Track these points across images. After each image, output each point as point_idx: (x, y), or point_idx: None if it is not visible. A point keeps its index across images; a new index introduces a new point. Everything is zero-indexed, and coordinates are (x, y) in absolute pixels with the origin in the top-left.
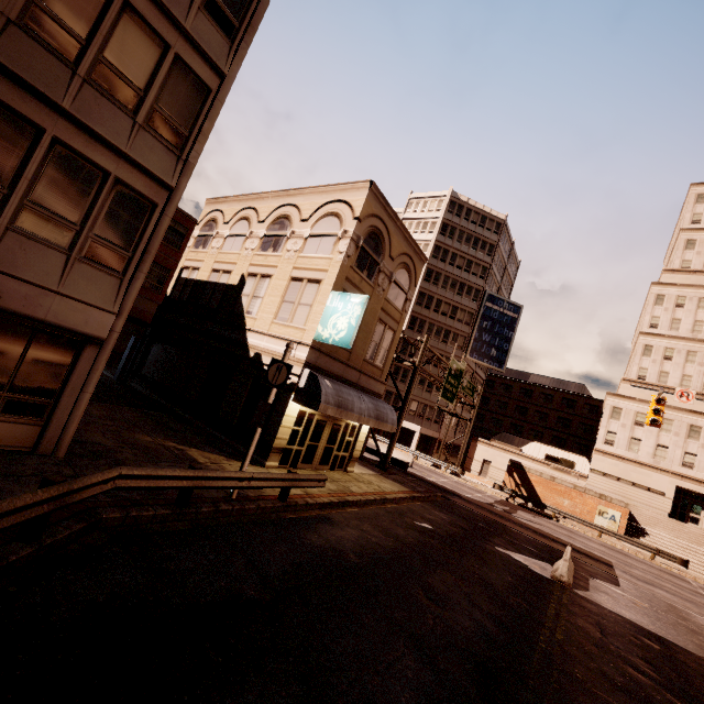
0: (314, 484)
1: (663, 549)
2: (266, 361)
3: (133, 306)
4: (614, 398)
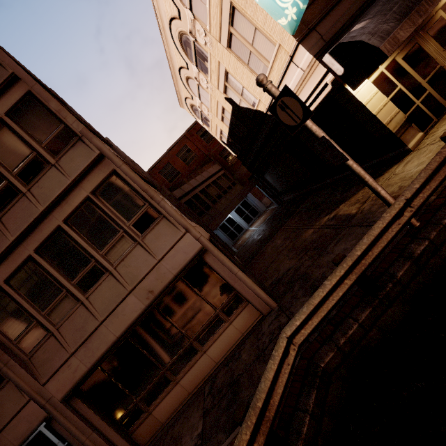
0: None
1: None
2: None
3: (243, 174)
4: None
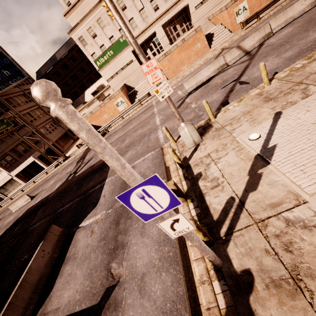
0: None
1: (145, 91)
2: None
3: None
4: (73, 34)
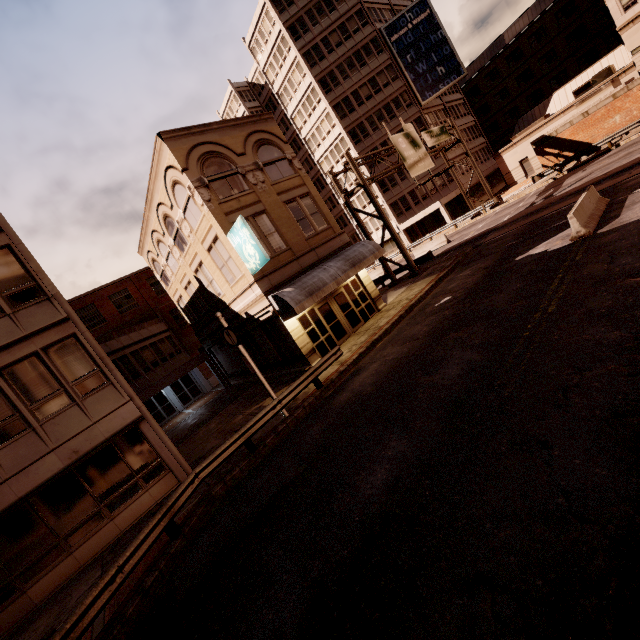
0: (332, 360)
1: None
2: (252, 313)
3: (194, 342)
4: None
